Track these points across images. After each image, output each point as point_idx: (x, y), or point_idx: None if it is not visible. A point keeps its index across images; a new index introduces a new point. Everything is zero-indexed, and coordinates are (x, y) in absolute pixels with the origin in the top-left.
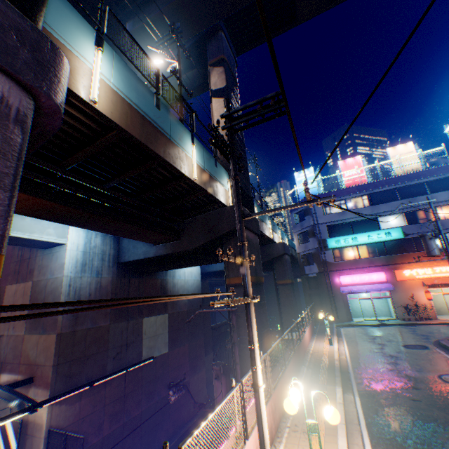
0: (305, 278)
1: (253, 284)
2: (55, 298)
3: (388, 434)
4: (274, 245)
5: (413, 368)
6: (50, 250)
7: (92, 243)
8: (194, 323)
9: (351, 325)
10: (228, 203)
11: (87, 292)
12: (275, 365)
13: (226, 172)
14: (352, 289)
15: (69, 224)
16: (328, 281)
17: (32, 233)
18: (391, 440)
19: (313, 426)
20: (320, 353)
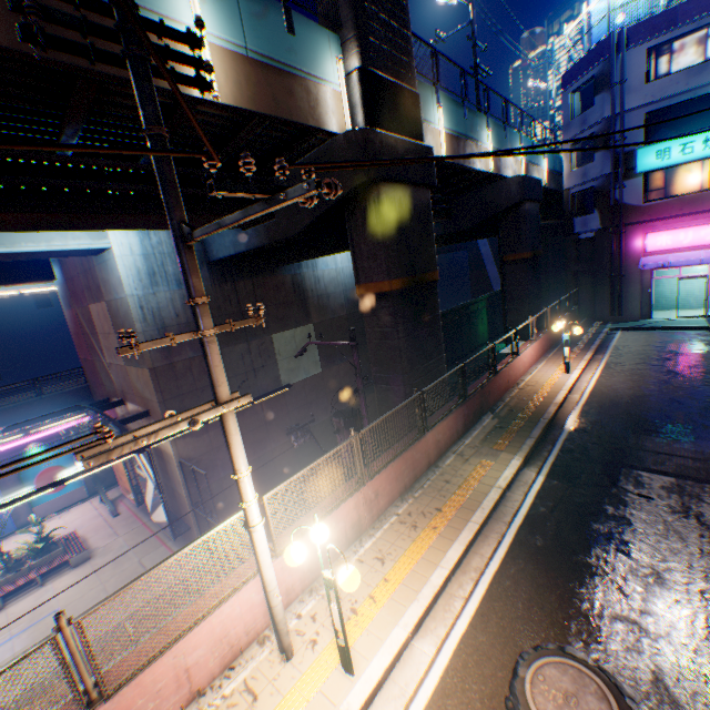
0: (572, 242)
1: (403, 293)
2: (132, 326)
3: (542, 549)
4: (502, 186)
5: (695, 432)
6: (102, 258)
7: (152, 238)
8: (361, 332)
9: (640, 329)
10: (342, 127)
11: (172, 314)
12: (387, 441)
13: (334, 35)
14: (667, 261)
15: (63, 230)
16: (617, 247)
17: (51, 243)
18: (538, 560)
19: (328, 580)
20: (534, 390)
